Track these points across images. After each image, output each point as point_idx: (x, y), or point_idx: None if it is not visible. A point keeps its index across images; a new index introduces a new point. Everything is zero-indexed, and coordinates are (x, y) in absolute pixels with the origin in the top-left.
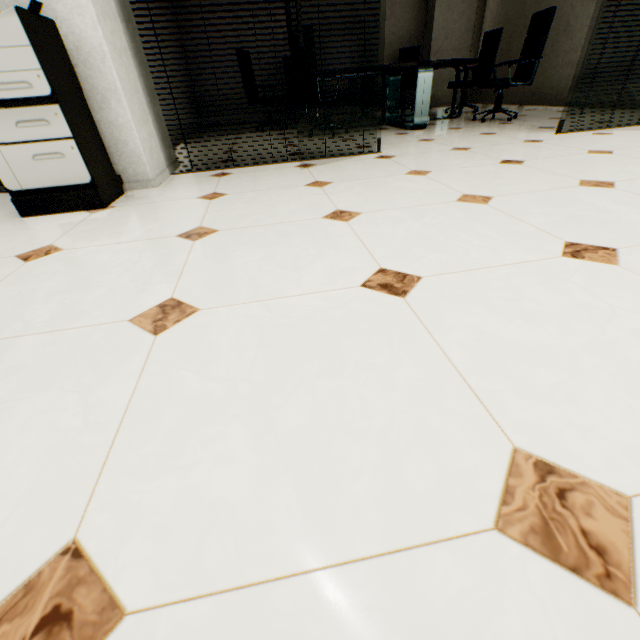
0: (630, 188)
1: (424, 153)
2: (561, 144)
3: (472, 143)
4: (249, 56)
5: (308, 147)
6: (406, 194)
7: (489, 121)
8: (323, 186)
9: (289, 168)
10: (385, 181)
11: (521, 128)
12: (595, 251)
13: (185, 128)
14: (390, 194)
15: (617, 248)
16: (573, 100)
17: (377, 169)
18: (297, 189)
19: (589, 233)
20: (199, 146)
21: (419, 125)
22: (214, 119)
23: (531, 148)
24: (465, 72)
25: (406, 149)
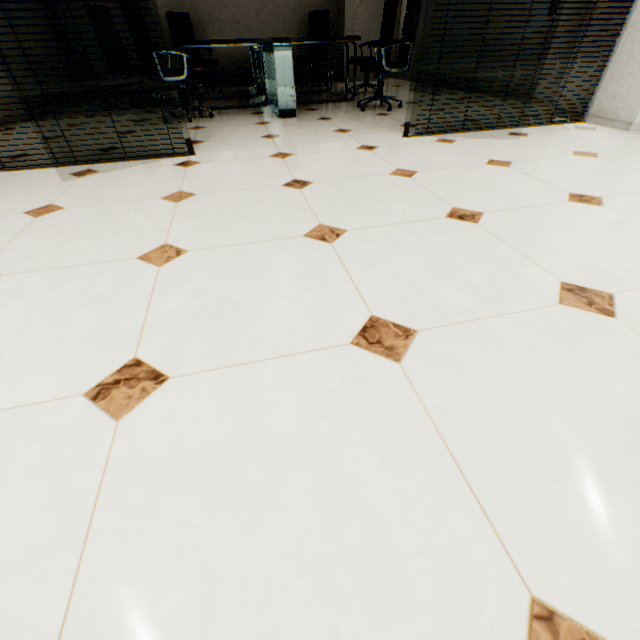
0: (347, 244)
1: (236, 160)
2: (386, 155)
3: (306, 146)
4: (108, 12)
5: (139, 138)
6: (105, 239)
7: (372, 109)
8: (42, 215)
9: (60, 176)
10: (121, 210)
11: (386, 124)
12: (138, 383)
13: (39, 99)
14: (88, 237)
15: (171, 377)
16: (476, 86)
17: (147, 186)
18: (5, 219)
19: (185, 339)
20: (33, 126)
21: (286, 113)
22: (101, 84)
23: (349, 160)
24: (355, 49)
25: (229, 151)
